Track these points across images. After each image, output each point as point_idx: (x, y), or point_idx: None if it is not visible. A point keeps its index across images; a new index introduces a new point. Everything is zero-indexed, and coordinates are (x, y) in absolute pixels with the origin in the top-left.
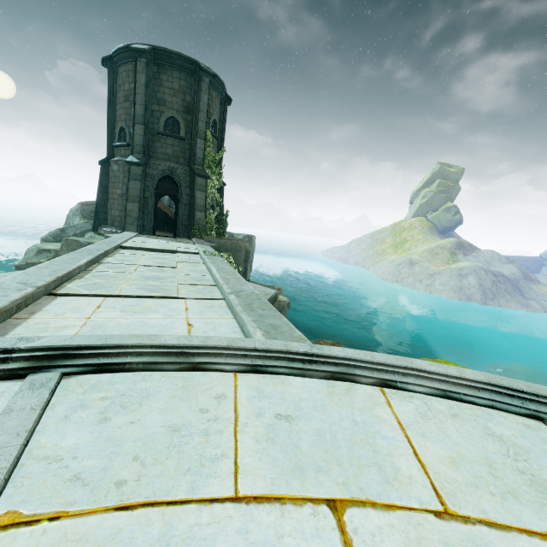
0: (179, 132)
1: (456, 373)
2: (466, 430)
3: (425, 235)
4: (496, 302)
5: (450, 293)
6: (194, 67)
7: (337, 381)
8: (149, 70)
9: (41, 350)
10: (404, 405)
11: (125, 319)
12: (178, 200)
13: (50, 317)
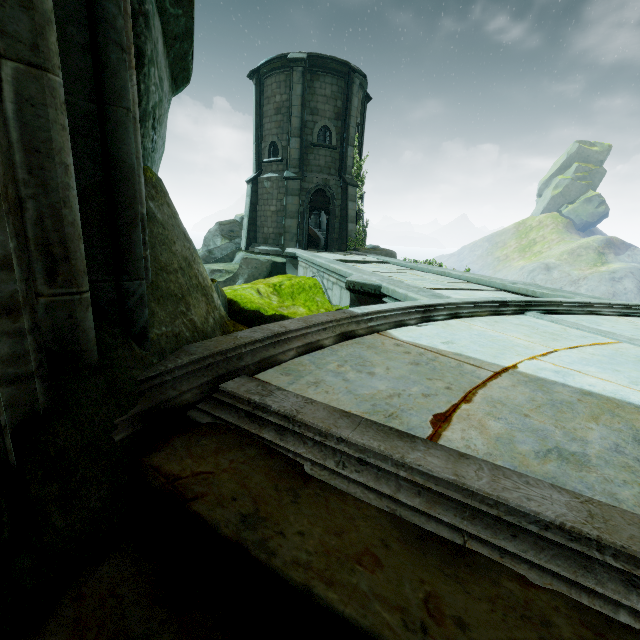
0: (330, 142)
1: None
2: None
3: (560, 234)
4: None
5: None
6: (346, 69)
7: None
8: (305, 79)
9: (516, 303)
10: None
11: None
12: (329, 213)
13: None
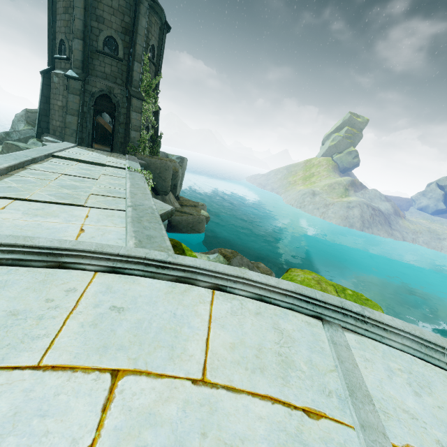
0: (117, 53)
1: (274, 283)
2: (259, 324)
3: (328, 172)
4: (370, 230)
5: (338, 220)
6: None
7: (180, 283)
8: None
9: None
10: (223, 304)
11: (23, 220)
12: (115, 118)
13: None
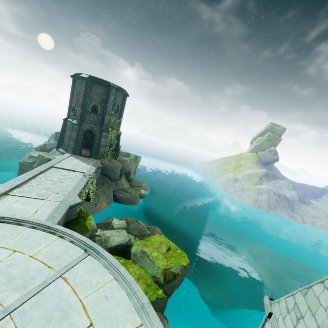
0: (97, 111)
1: (79, 238)
2: (62, 248)
3: (252, 164)
4: (274, 211)
5: (250, 202)
6: (108, 84)
7: (51, 234)
8: (87, 85)
9: None
10: (58, 242)
11: (20, 206)
12: (93, 141)
13: (1, 203)
